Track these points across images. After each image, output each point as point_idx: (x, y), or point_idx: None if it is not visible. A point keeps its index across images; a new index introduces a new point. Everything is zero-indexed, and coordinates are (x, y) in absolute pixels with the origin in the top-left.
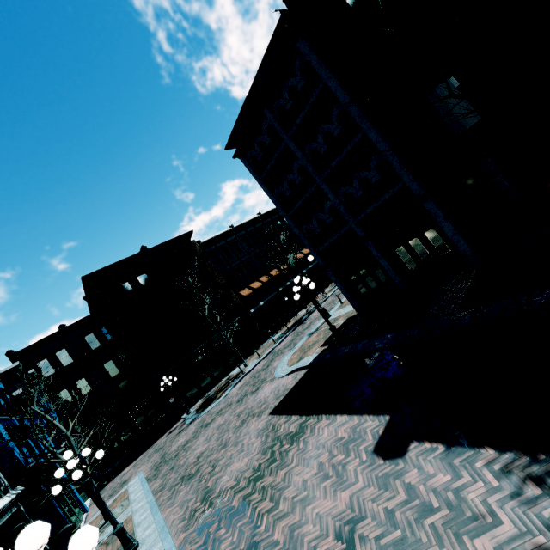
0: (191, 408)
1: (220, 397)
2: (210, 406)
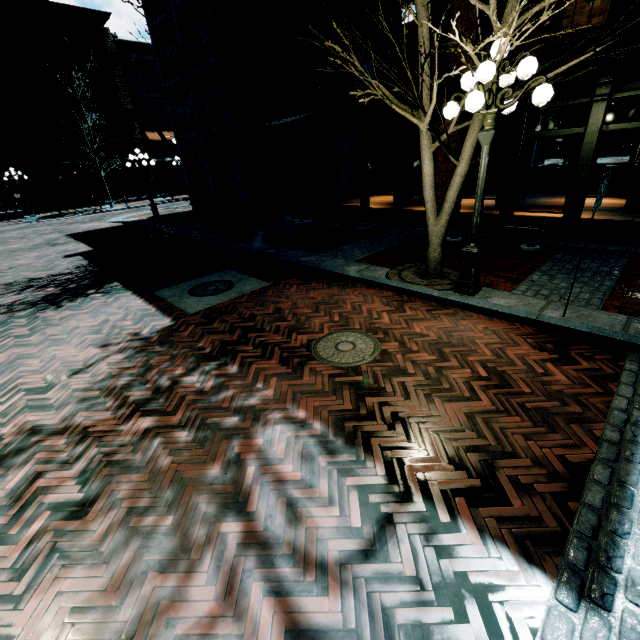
0: (39, 214)
1: (67, 217)
2: (51, 219)
